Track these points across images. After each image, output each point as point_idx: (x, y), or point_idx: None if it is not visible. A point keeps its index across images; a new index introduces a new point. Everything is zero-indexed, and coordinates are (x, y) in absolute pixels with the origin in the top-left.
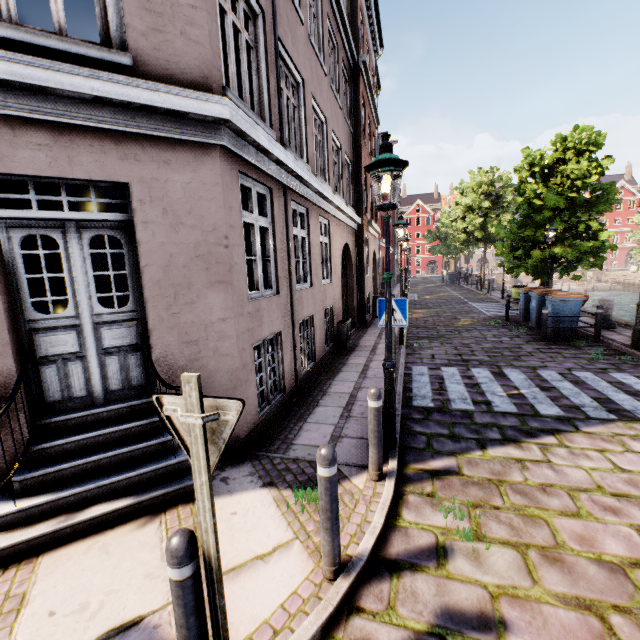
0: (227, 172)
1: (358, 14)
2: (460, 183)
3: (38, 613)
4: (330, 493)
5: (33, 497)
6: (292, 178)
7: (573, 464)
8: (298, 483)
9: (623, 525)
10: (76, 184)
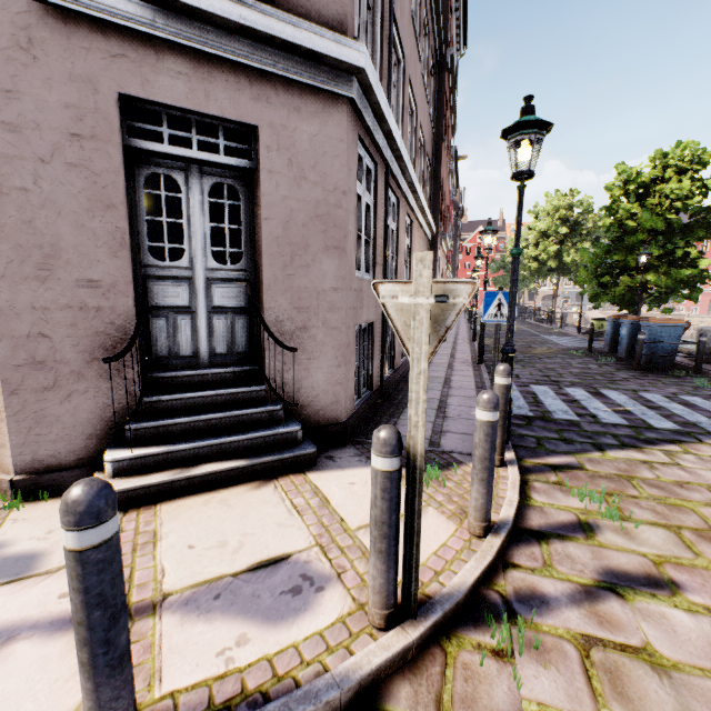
0: (350, 130)
1: (449, 3)
2: (534, 206)
3: (176, 546)
4: (491, 440)
5: (146, 447)
6: (393, 159)
7: (706, 468)
8: None
9: None
10: (206, 123)
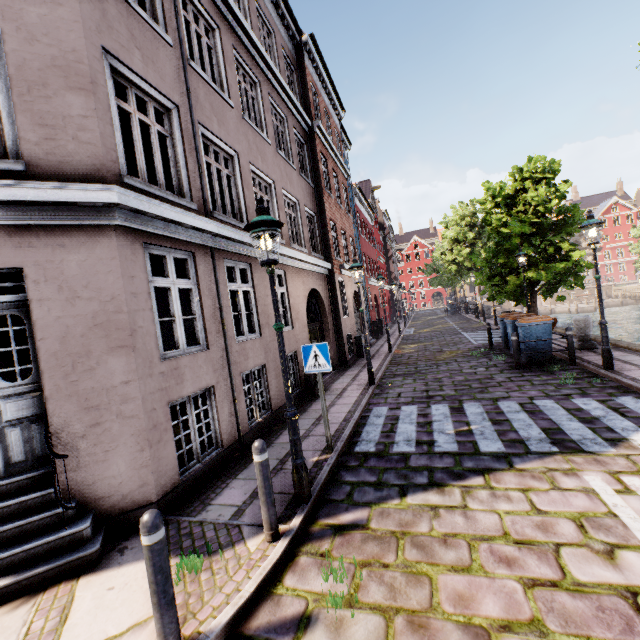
0: (127, 246)
1: (309, 88)
2: (444, 218)
3: None
4: (153, 563)
5: None
6: (221, 239)
7: (489, 508)
8: (192, 549)
9: (512, 579)
10: None
